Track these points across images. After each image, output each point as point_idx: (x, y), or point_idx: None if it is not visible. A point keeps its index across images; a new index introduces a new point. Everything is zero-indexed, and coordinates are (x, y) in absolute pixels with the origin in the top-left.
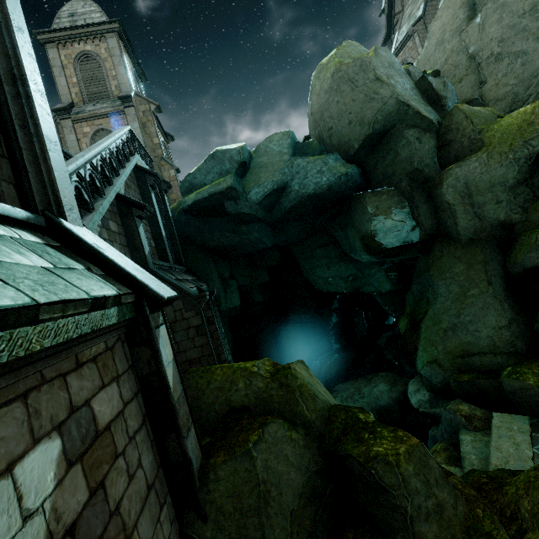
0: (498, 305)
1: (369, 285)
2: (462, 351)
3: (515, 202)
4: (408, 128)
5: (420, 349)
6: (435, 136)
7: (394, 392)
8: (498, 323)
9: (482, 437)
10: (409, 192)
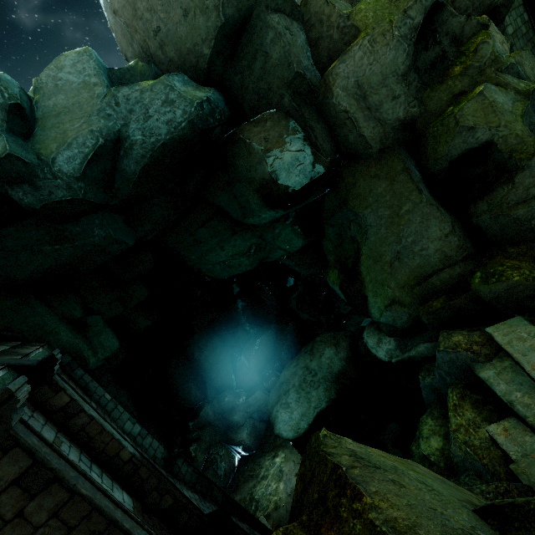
0: (437, 211)
1: (276, 250)
2: (416, 278)
3: (410, 94)
4: (271, 12)
5: (370, 295)
6: (302, 27)
7: (341, 351)
8: (443, 232)
9: (502, 363)
10: (297, 109)
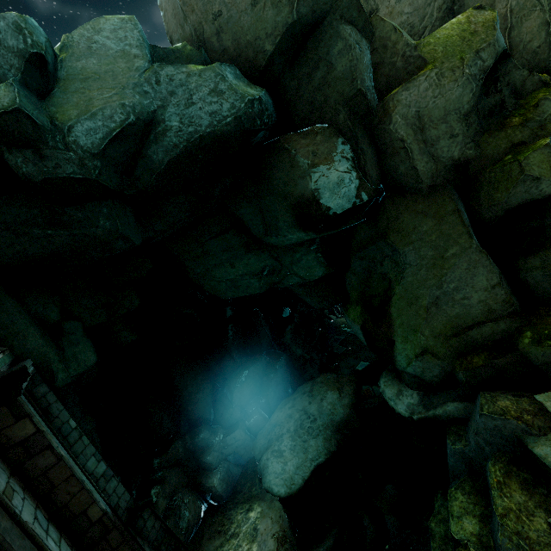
0: (486, 260)
1: (292, 275)
2: (454, 328)
3: (468, 135)
4: (344, 23)
5: (398, 340)
6: (369, 47)
7: (345, 397)
8: (490, 282)
9: None
10: (351, 129)
